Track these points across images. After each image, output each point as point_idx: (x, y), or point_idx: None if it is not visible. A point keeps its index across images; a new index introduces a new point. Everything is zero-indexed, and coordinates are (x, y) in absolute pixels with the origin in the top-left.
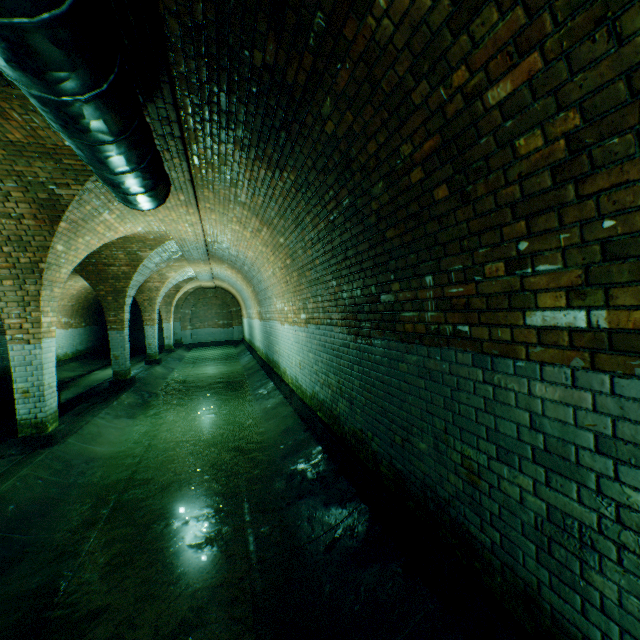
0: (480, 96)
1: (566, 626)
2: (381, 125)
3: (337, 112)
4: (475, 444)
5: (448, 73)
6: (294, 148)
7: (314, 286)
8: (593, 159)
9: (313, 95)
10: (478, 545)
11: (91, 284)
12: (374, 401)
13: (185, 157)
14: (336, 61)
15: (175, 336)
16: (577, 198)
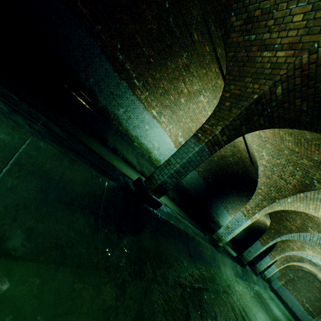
0: None
1: None
2: None
3: None
4: None
5: None
6: None
7: None
8: None
9: None
10: None
11: (271, 219)
12: None
13: None
14: None
15: (270, 275)
16: None
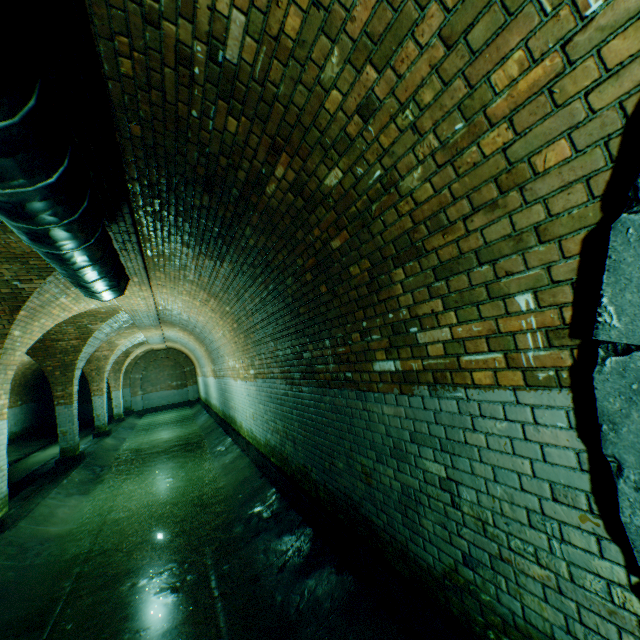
0: (329, 243)
1: (420, 562)
2: (283, 246)
3: (255, 235)
4: (366, 454)
5: (311, 229)
6: (229, 250)
7: (258, 346)
8: (379, 283)
9: (238, 224)
10: (378, 529)
11: (37, 361)
12: (309, 437)
13: (140, 253)
14: (249, 210)
15: (125, 404)
16: (378, 301)
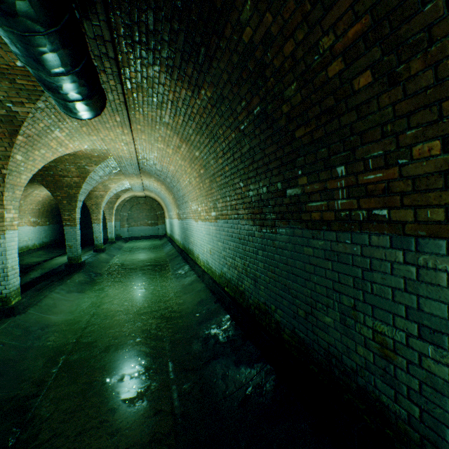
0: None
1: None
2: (301, 20)
3: (256, 15)
4: (390, 321)
5: None
6: (212, 63)
7: (223, 189)
8: None
9: None
10: (391, 415)
11: (50, 191)
12: (278, 280)
13: (119, 79)
14: None
15: (116, 232)
16: None
